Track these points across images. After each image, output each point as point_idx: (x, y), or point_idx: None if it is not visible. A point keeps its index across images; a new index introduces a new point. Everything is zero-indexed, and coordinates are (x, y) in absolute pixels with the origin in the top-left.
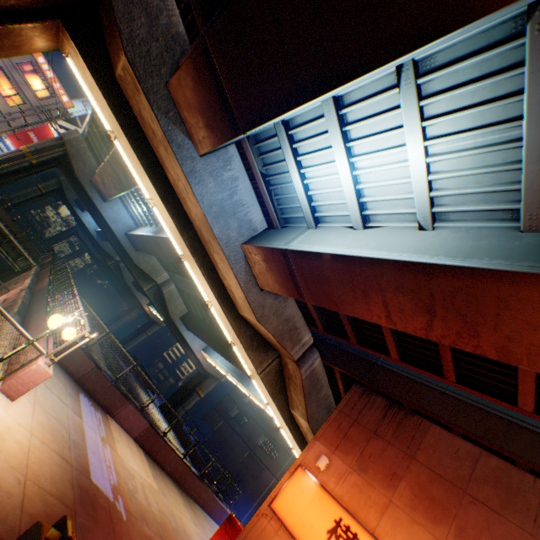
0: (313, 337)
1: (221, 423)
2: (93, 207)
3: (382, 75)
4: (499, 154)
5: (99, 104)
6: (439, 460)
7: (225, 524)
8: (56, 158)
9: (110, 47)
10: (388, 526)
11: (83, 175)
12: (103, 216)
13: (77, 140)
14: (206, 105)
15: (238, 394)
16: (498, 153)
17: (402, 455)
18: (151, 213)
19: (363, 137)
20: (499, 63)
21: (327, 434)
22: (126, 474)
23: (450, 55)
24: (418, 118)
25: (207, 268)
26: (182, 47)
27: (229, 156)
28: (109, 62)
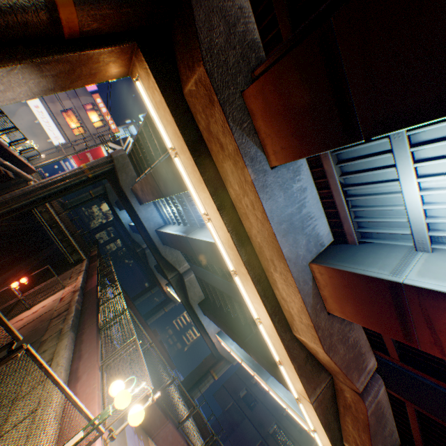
0: None
1: (231, 404)
2: (131, 209)
3: None
4: None
5: (162, 122)
6: None
7: None
8: (106, 171)
9: (180, 64)
10: None
11: (125, 184)
12: (138, 216)
13: (122, 156)
14: (300, 108)
15: (245, 374)
16: None
17: None
18: (180, 214)
19: None
20: None
21: None
22: None
23: None
24: None
25: (263, 286)
26: (256, 54)
27: (297, 165)
28: (177, 79)
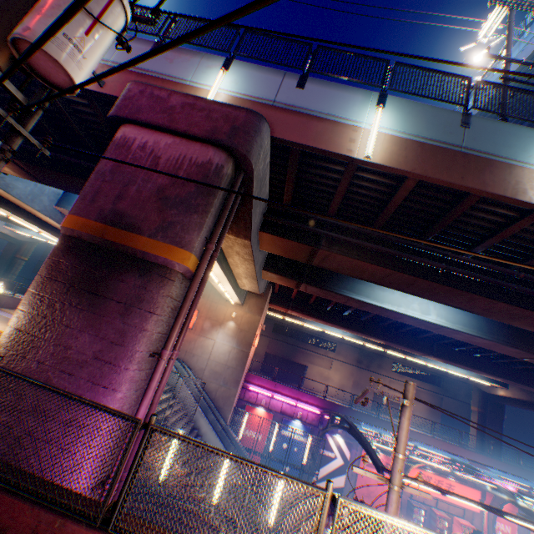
0: None
1: None
2: None
3: None
4: None
5: None
6: None
7: None
8: None
9: None
10: None
11: None
12: None
13: None
14: (13, 168)
15: None
16: None
17: None
18: None
19: None
20: None
21: None
22: None
23: None
24: None
25: (34, 220)
26: None
27: None
28: None
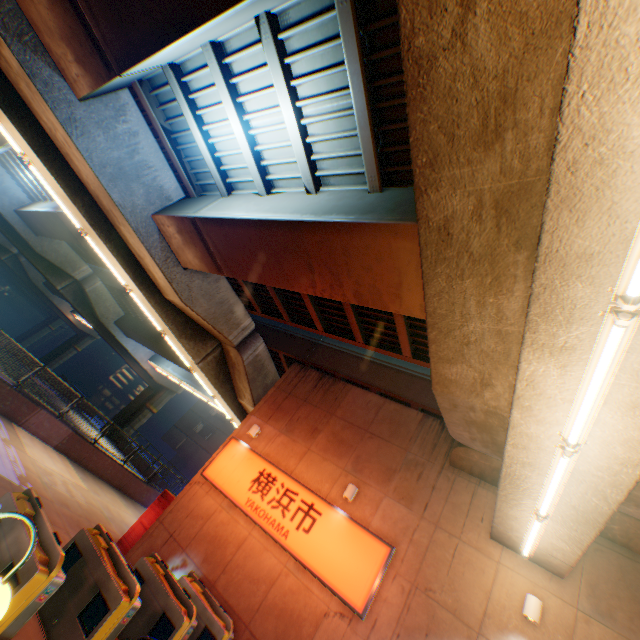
0: (261, 326)
1: (184, 441)
2: None
3: (251, 25)
4: (350, 120)
5: None
6: (353, 412)
7: (160, 499)
8: None
9: None
10: (304, 467)
11: None
12: None
13: None
14: (69, 32)
15: (203, 408)
16: (349, 119)
17: (325, 414)
18: None
19: (250, 93)
20: (333, 30)
21: (263, 409)
22: (41, 471)
23: (300, 14)
24: (282, 77)
25: (117, 245)
26: None
27: (122, 104)
28: None
